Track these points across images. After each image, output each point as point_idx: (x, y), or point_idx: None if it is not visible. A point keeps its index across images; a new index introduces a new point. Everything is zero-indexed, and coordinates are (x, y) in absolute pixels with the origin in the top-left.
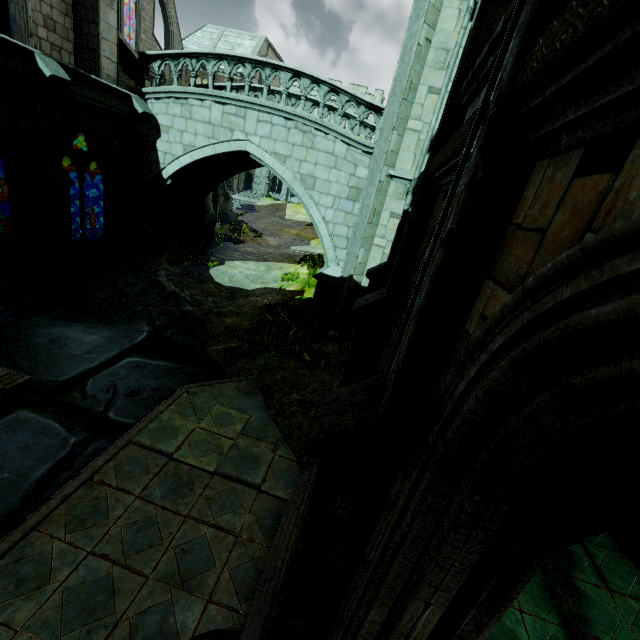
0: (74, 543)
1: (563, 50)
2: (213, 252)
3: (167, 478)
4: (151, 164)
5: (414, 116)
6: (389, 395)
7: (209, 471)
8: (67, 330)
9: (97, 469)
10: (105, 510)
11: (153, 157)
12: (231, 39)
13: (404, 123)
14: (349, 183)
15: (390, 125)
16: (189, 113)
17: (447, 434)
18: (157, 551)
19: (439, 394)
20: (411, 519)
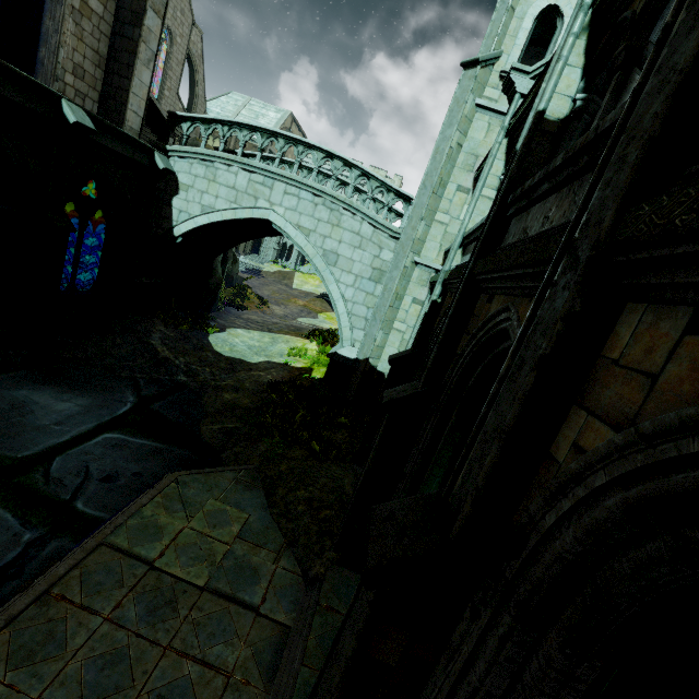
0: (16, 685)
1: (686, 229)
2: (214, 317)
3: (145, 593)
4: (163, 220)
5: (442, 209)
6: (464, 520)
7: (198, 585)
8: (35, 394)
9: (57, 579)
10: (62, 637)
11: (166, 213)
12: (256, 108)
13: (432, 215)
14: (373, 264)
15: (419, 215)
16: (213, 175)
17: (534, 572)
18: (126, 698)
19: (521, 523)
20: (484, 672)
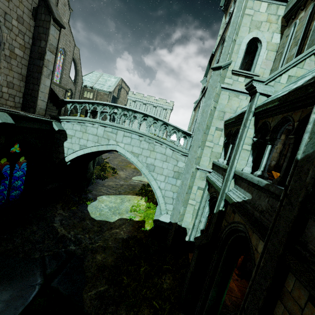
0: None
1: None
2: (90, 190)
3: None
4: (59, 153)
5: (209, 140)
6: None
7: None
8: None
9: None
10: None
11: (61, 150)
12: (105, 77)
13: (204, 143)
14: (174, 169)
15: (197, 145)
16: (85, 129)
17: None
18: None
19: None
20: None
